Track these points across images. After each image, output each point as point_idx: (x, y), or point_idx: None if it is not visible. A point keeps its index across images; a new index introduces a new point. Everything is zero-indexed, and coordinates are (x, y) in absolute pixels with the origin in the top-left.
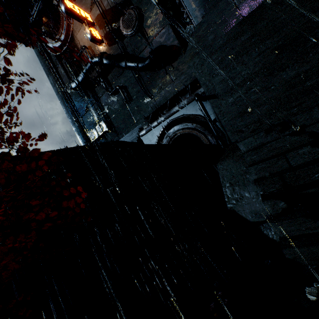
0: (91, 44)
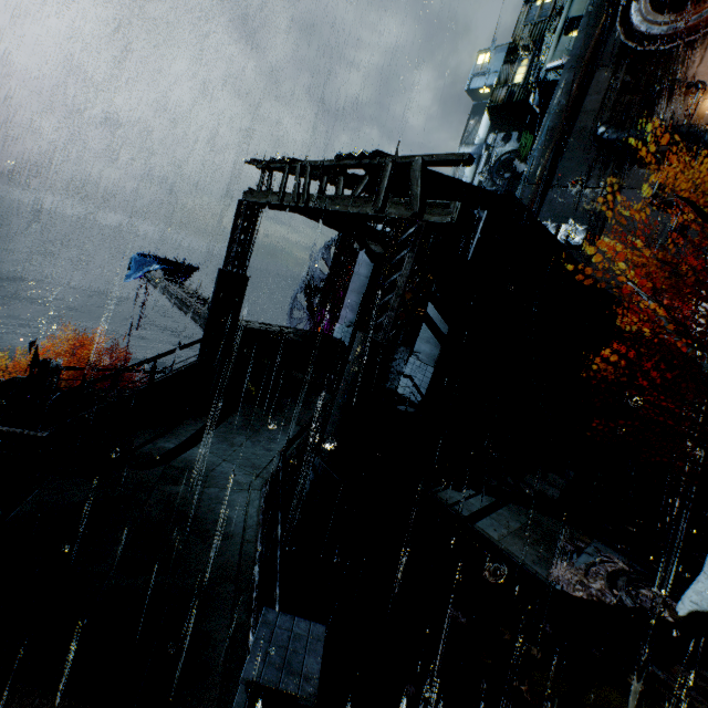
0: None
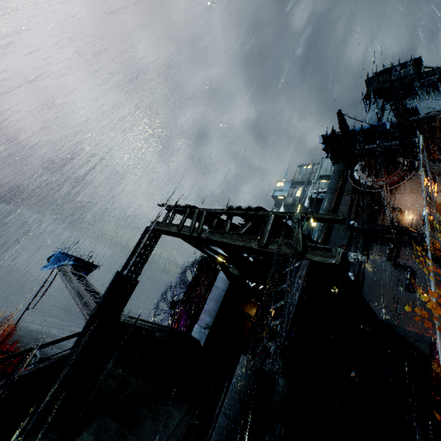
0: (408, 212)
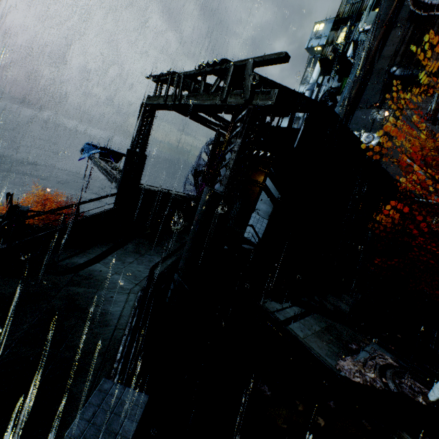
0: None
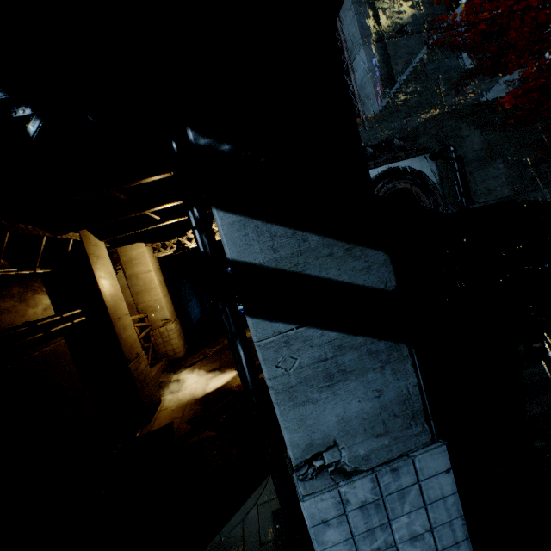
0: None
